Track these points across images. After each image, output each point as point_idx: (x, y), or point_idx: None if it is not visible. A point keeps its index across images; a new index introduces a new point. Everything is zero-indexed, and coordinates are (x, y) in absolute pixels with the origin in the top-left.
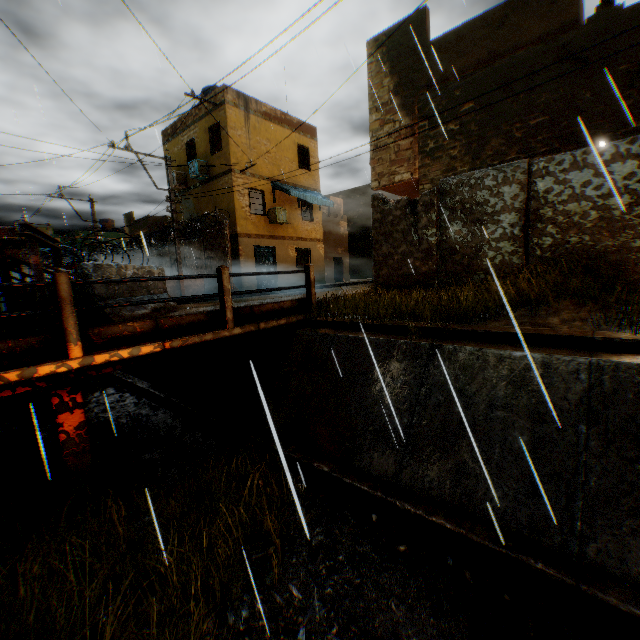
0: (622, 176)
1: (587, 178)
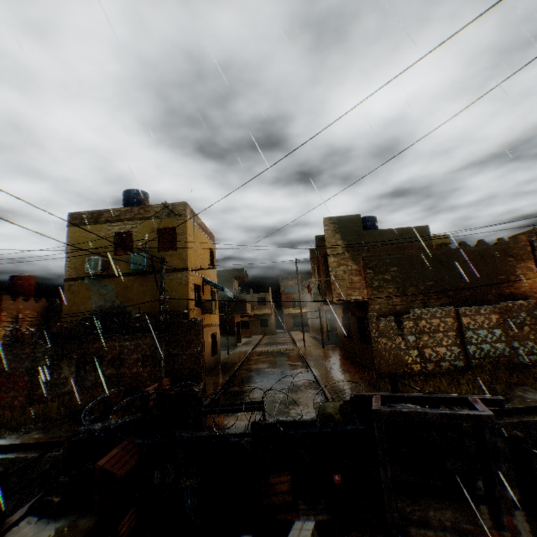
0: (494, 320)
1: (482, 319)
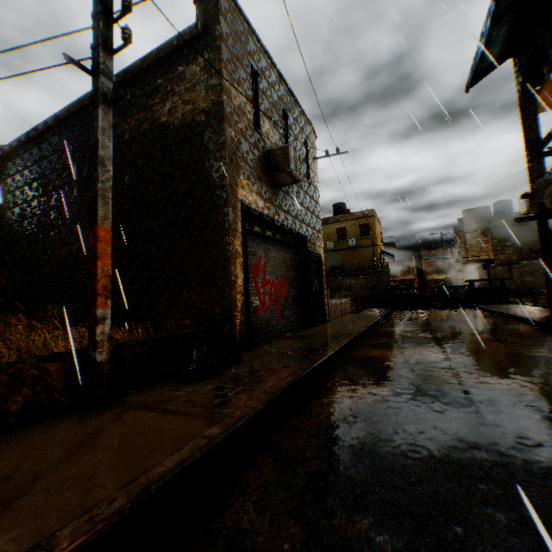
0: None
1: None
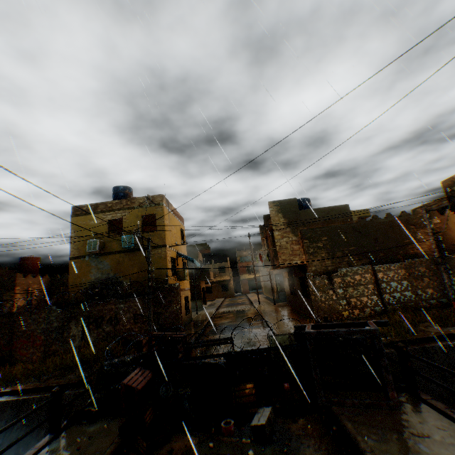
0: (402, 274)
1: (392, 274)
